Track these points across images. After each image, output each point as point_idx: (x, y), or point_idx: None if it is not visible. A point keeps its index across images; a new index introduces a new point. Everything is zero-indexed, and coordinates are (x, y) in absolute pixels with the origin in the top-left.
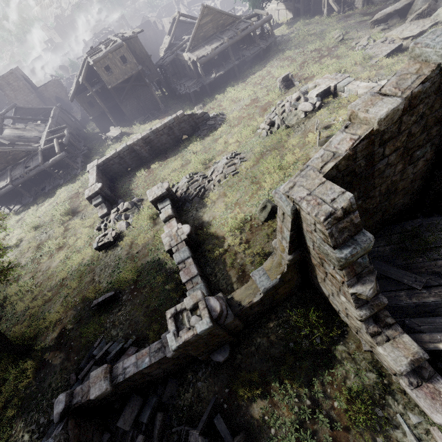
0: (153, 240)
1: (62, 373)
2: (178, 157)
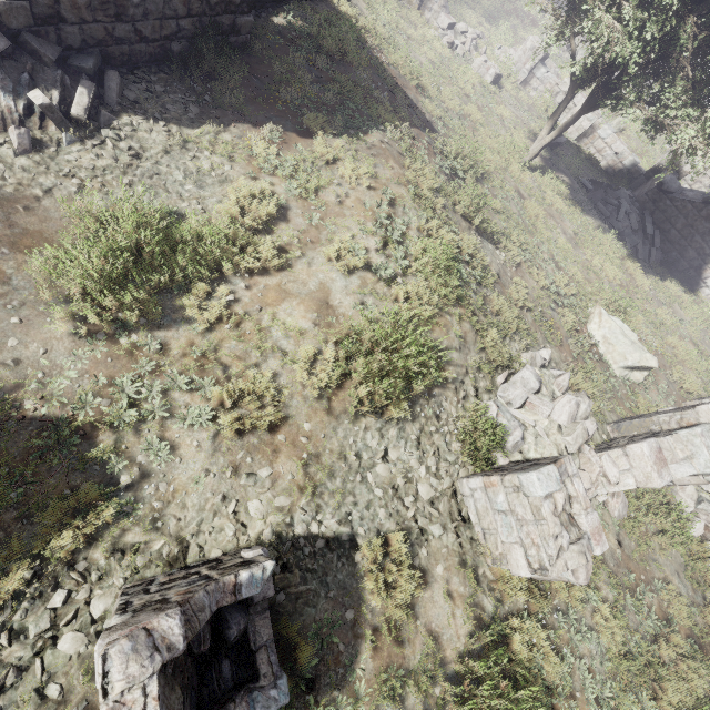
0: (533, 106)
1: (583, 190)
2: (458, 2)
